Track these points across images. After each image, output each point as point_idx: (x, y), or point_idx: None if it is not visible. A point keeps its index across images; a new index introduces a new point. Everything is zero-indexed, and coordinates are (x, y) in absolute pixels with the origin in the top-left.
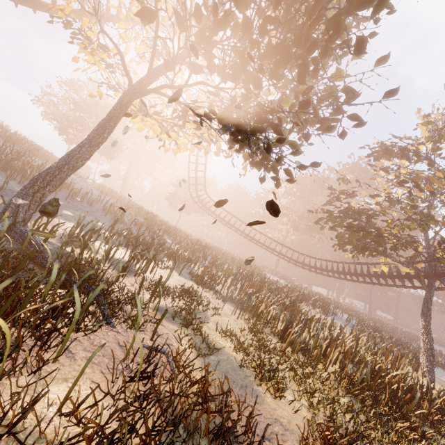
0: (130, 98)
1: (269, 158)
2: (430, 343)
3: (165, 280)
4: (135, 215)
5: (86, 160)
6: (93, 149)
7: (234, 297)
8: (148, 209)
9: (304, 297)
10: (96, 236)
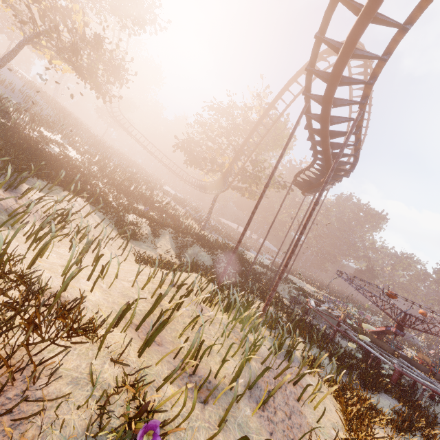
0: (24, 44)
1: (101, 89)
2: (209, 215)
3: (38, 126)
4: (53, 111)
5: (3, 67)
6: (6, 63)
7: (91, 158)
8: (67, 111)
9: (168, 193)
10: (10, 103)
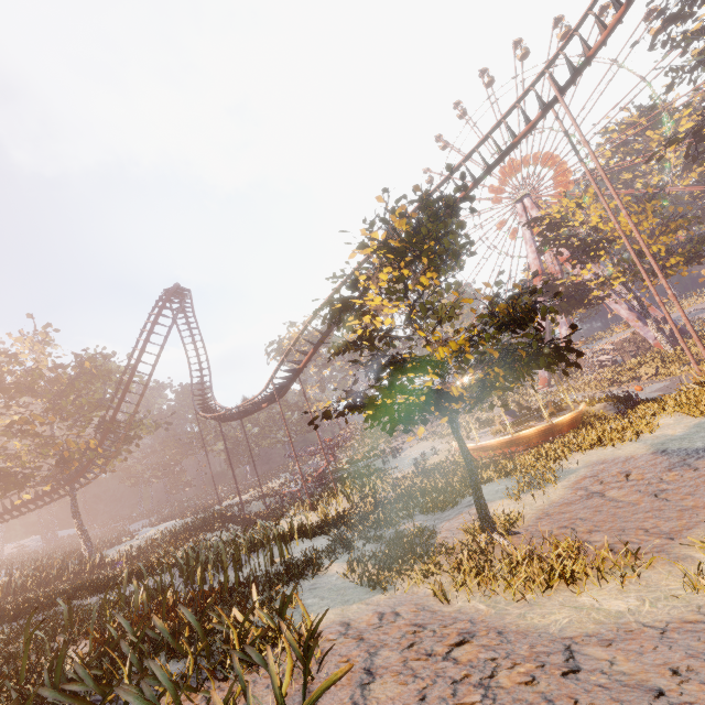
0: None
1: None
2: (86, 534)
3: None
4: None
5: None
6: None
7: None
8: None
9: None
10: None
